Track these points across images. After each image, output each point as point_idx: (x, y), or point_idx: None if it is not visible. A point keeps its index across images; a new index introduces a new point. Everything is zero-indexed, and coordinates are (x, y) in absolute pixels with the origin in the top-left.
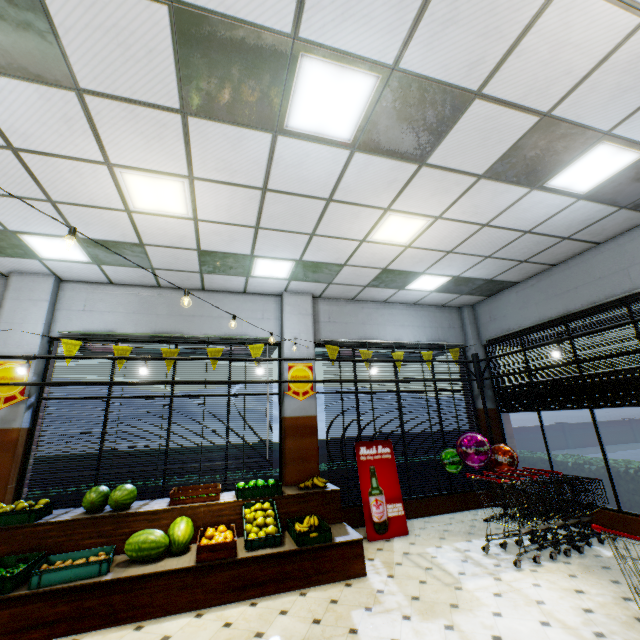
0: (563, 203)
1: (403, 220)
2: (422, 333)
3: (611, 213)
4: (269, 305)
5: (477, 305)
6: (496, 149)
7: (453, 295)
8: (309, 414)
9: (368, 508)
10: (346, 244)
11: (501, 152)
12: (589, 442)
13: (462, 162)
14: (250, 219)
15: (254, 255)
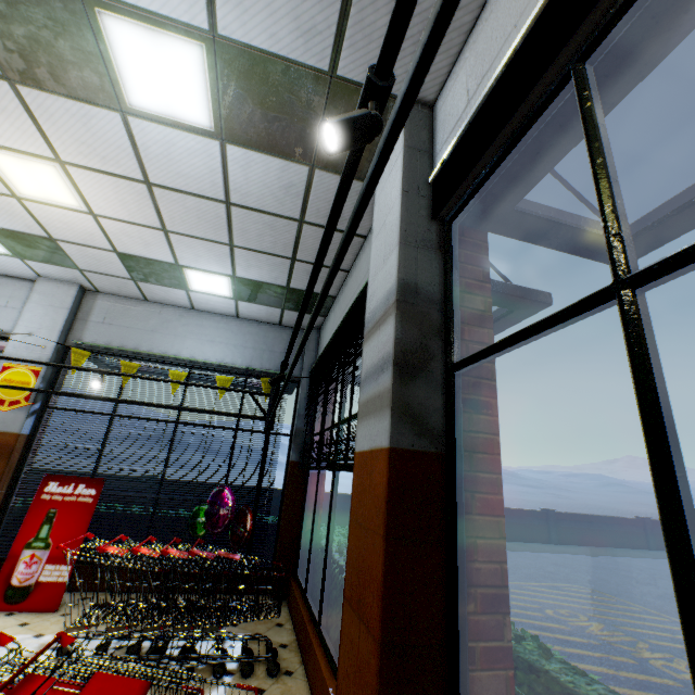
0: (209, 148)
1: (18, 162)
2: (238, 354)
3: (310, 177)
4: (23, 292)
5: (322, 328)
6: None
7: (273, 308)
8: (9, 430)
9: (13, 564)
10: (4, 201)
11: None
12: (581, 539)
13: None
14: None
15: None
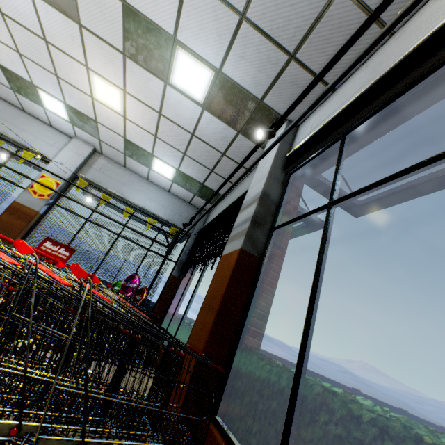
0: (196, 109)
1: (105, 84)
2: (163, 211)
3: (236, 136)
4: (63, 141)
5: (211, 212)
6: (116, 27)
7: (190, 193)
8: (34, 208)
9: None
10: (84, 97)
11: (121, 32)
12: None
13: (103, 33)
14: (11, 42)
15: (35, 84)
